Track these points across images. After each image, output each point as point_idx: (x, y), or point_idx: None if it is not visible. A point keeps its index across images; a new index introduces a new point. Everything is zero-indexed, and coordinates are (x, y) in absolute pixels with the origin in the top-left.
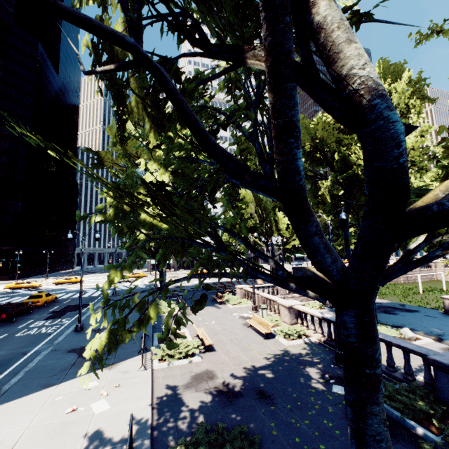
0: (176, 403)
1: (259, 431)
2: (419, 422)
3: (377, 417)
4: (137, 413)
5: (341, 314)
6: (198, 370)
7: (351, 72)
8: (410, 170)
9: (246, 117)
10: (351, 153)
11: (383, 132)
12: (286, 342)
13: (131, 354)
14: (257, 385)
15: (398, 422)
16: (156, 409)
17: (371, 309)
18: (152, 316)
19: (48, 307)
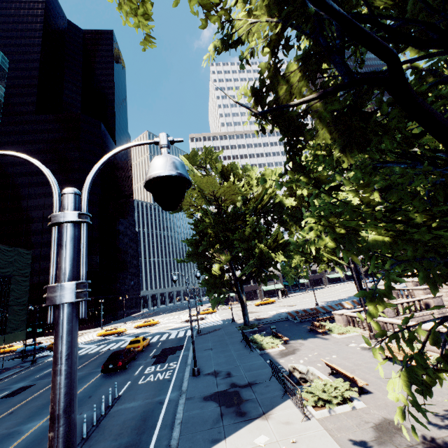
0: None
1: None
2: None
3: None
4: None
5: None
6: (373, 419)
7: None
8: None
9: None
10: None
11: None
12: None
13: (275, 400)
14: None
15: None
16: None
17: None
18: None
19: (146, 352)
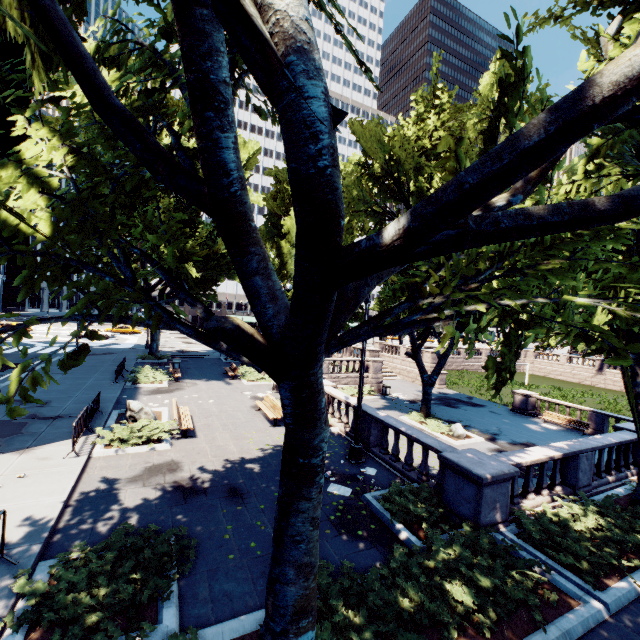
0: (106, 501)
1: (207, 535)
2: (410, 526)
3: (304, 515)
4: (37, 512)
5: (279, 387)
6: (158, 461)
7: (266, 1)
8: None
9: None
10: (432, 187)
11: (294, 113)
12: None
13: (65, 436)
14: (233, 481)
15: (387, 526)
16: (73, 507)
17: (312, 383)
18: None
19: None
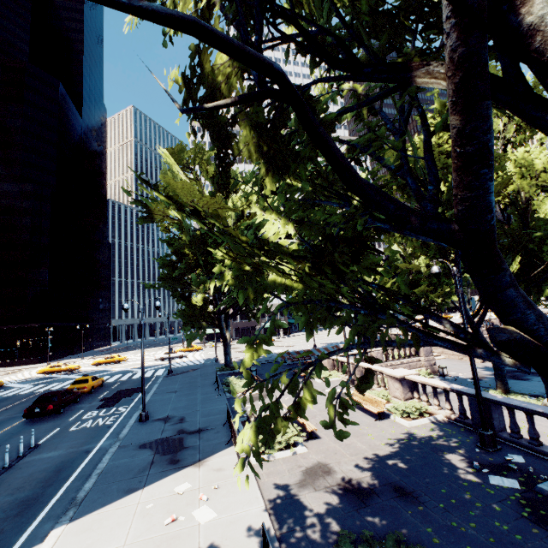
0: (295, 507)
1: (415, 540)
2: None
3: None
4: (252, 521)
5: None
6: (307, 464)
7: None
8: (541, 198)
9: (390, 147)
10: None
11: None
12: (407, 423)
13: (218, 447)
14: (390, 479)
15: None
16: (273, 515)
17: None
18: (306, 399)
19: (95, 394)
